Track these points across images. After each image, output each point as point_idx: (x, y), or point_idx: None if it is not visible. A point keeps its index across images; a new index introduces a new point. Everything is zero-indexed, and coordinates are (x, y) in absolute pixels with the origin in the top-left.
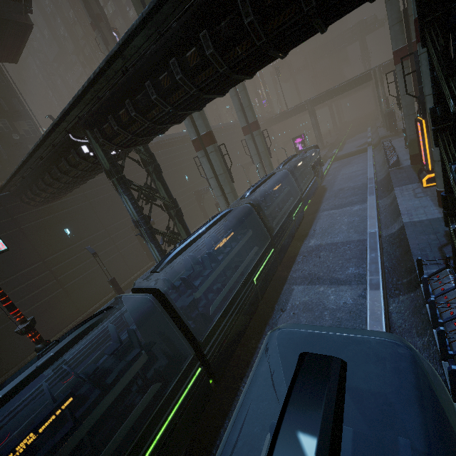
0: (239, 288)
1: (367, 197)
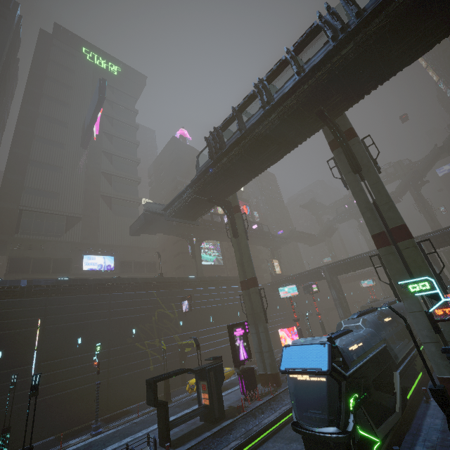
0: None
1: None
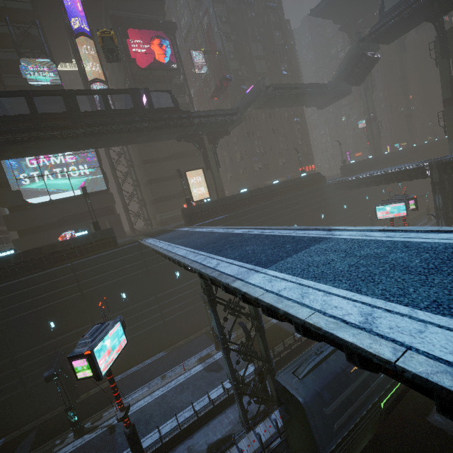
0: None
1: None
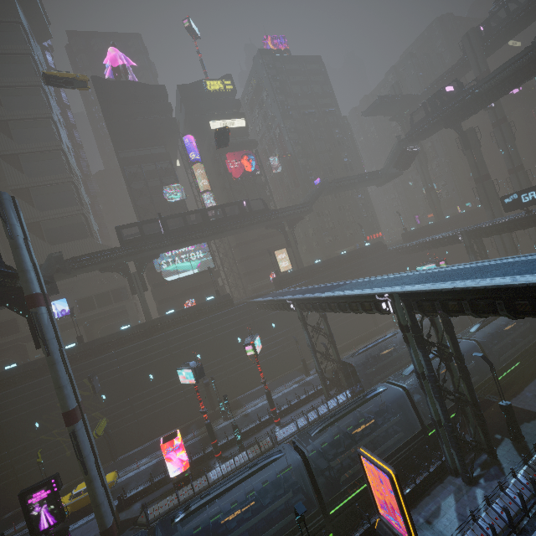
0: None
1: None
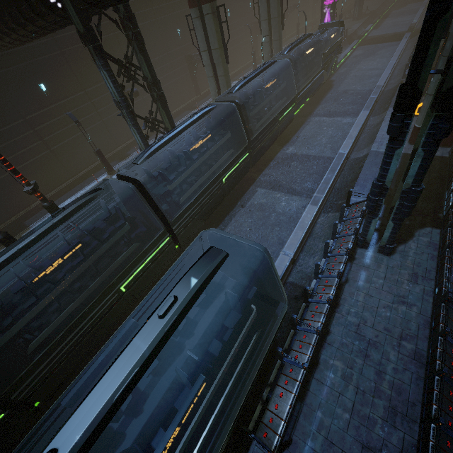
0: (207, 185)
1: (361, 111)
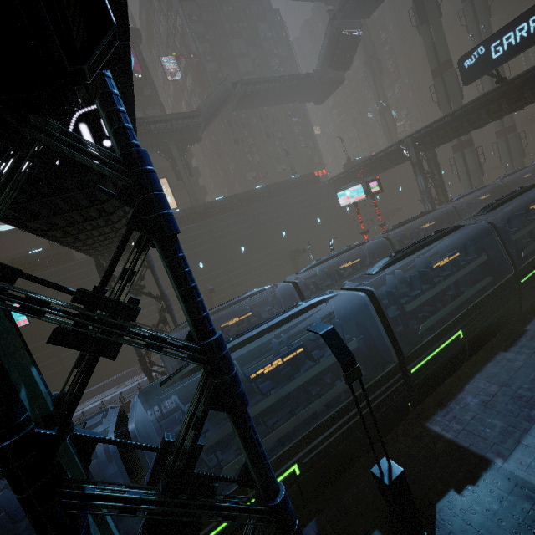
0: None
1: None
